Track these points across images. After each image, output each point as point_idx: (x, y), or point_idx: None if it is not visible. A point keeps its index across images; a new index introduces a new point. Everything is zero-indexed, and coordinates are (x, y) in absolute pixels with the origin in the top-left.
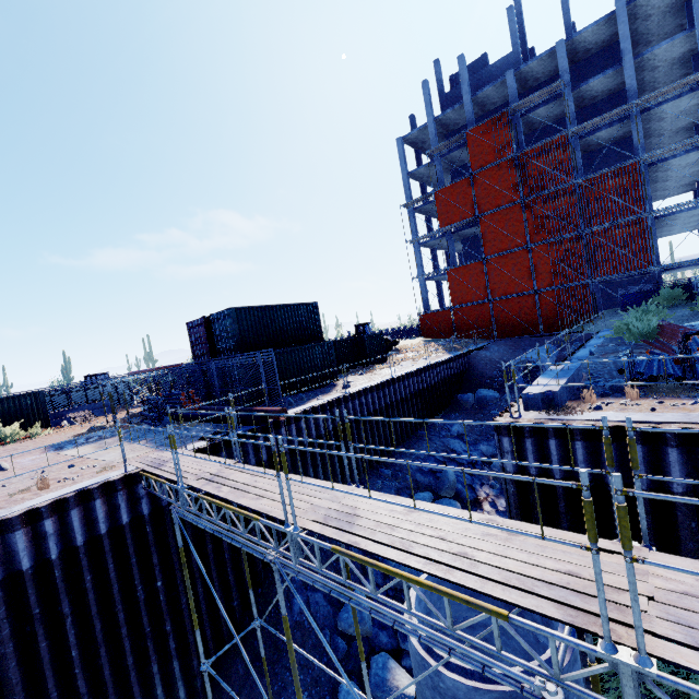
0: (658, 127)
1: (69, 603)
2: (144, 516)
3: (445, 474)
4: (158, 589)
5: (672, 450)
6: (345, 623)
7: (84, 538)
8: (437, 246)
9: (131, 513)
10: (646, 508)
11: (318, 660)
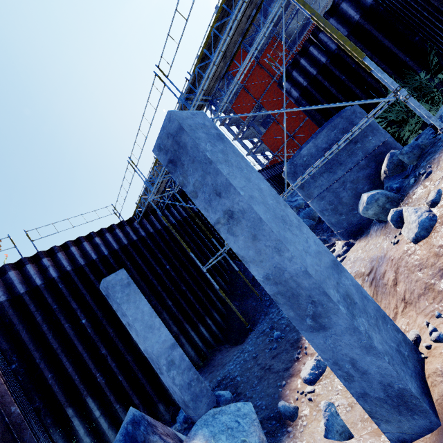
0: (317, 7)
1: None
2: (144, 236)
3: None
4: (168, 269)
5: (342, 5)
6: None
7: (118, 247)
8: (250, 136)
9: (137, 237)
10: (354, 41)
11: None
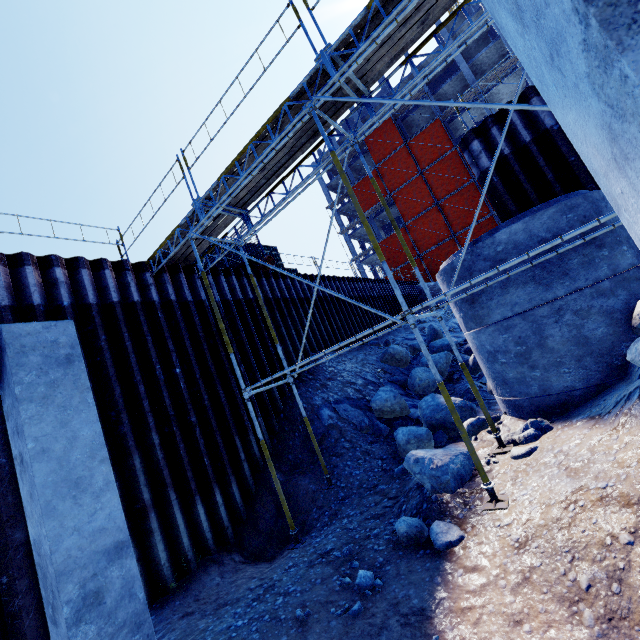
0: None
1: (84, 355)
2: (154, 302)
3: (429, 328)
4: (177, 376)
5: None
6: (380, 400)
7: (96, 301)
8: (363, 237)
9: (141, 299)
10: None
11: (362, 441)
